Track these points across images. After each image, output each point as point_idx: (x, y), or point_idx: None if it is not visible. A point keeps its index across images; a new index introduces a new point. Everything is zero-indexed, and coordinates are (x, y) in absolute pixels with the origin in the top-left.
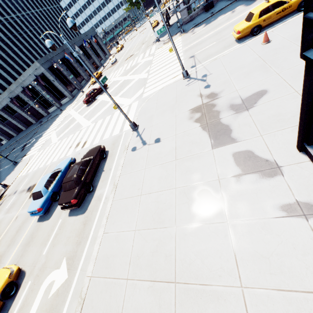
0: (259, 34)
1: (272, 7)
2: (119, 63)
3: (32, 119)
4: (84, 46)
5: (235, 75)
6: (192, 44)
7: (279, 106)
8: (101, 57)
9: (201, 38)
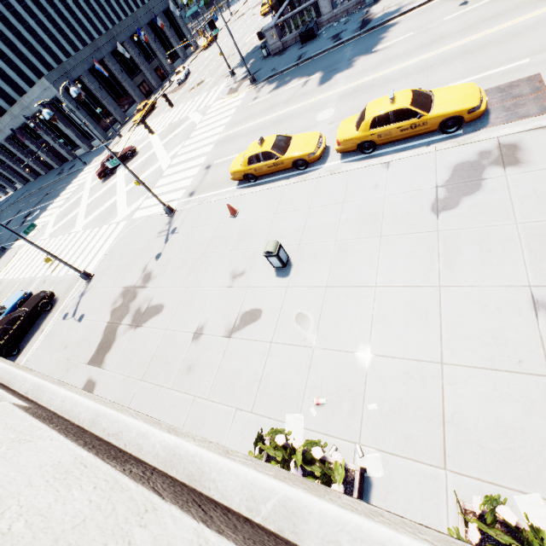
0: (256, 183)
1: (262, 157)
2: (182, 92)
3: (52, 161)
4: (136, 41)
5: (180, 256)
6: (231, 133)
7: (146, 341)
8: (177, 53)
9: (244, 126)
